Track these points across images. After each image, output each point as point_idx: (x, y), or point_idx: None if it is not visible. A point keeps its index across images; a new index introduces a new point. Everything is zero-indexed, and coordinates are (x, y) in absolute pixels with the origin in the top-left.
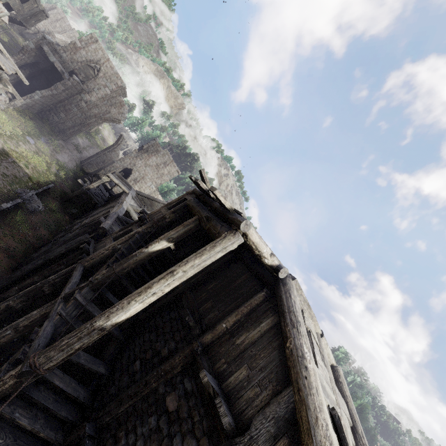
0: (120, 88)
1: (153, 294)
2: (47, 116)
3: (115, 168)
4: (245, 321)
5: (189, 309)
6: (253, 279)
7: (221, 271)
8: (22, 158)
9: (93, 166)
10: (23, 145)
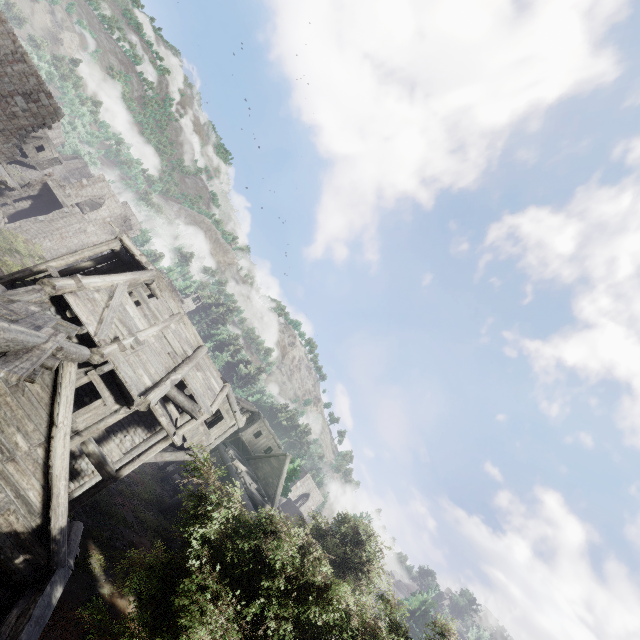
0: (123, 219)
1: (63, 259)
2: (41, 242)
3: None
4: None
5: None
6: None
7: None
8: (5, 265)
9: None
10: (9, 257)
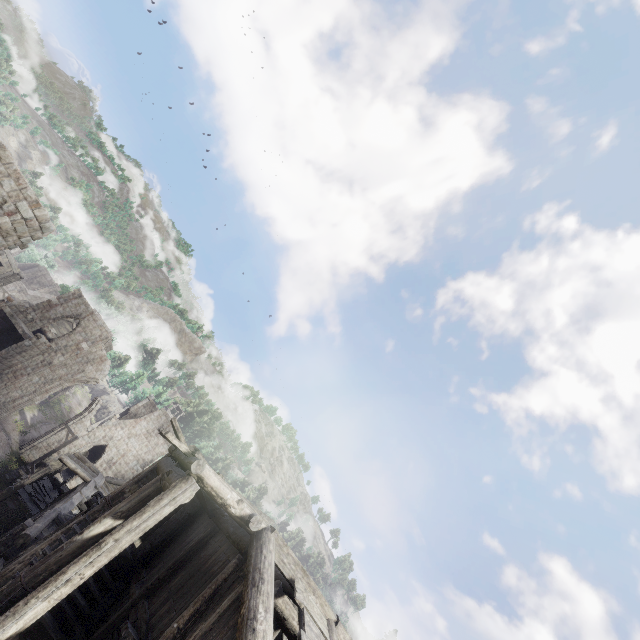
0: (104, 340)
1: (67, 582)
2: None
3: (78, 449)
4: (206, 608)
5: (135, 626)
6: (230, 549)
7: (195, 553)
8: None
9: (41, 450)
10: None
